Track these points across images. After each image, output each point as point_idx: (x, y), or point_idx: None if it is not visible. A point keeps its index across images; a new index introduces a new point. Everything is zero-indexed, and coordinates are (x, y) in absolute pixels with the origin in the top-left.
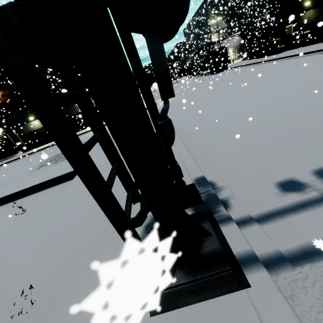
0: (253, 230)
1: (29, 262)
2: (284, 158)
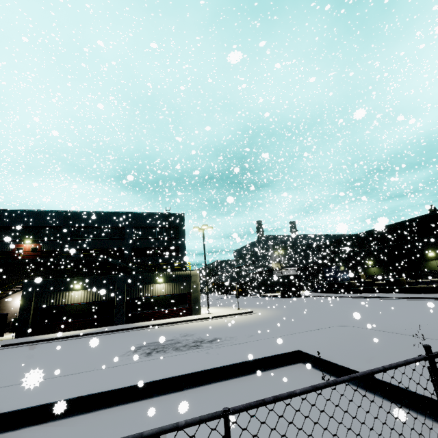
0: None
1: None
2: None
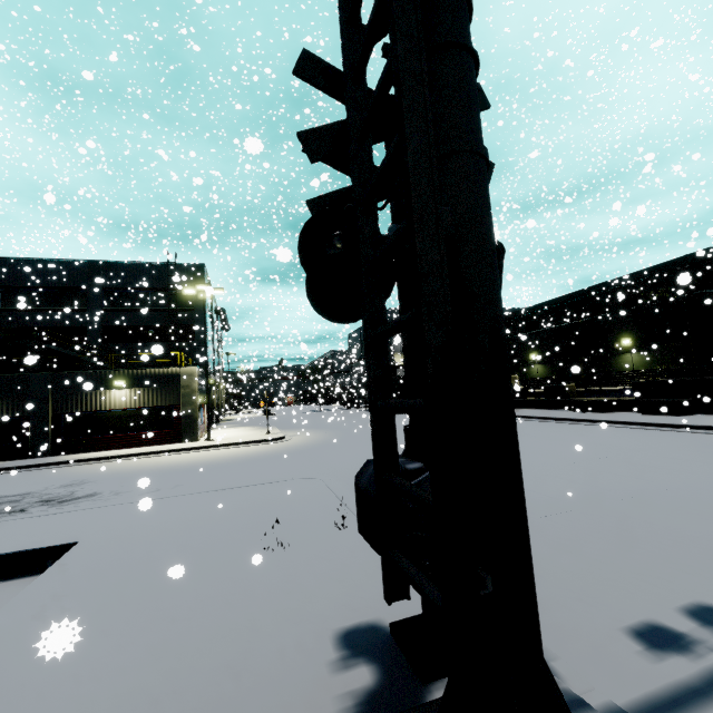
0: None
1: None
2: (611, 577)
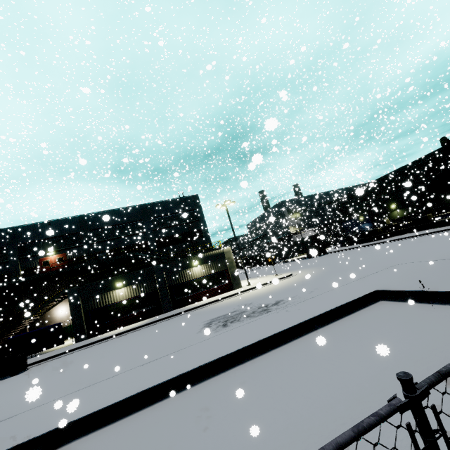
0: None
1: None
2: None
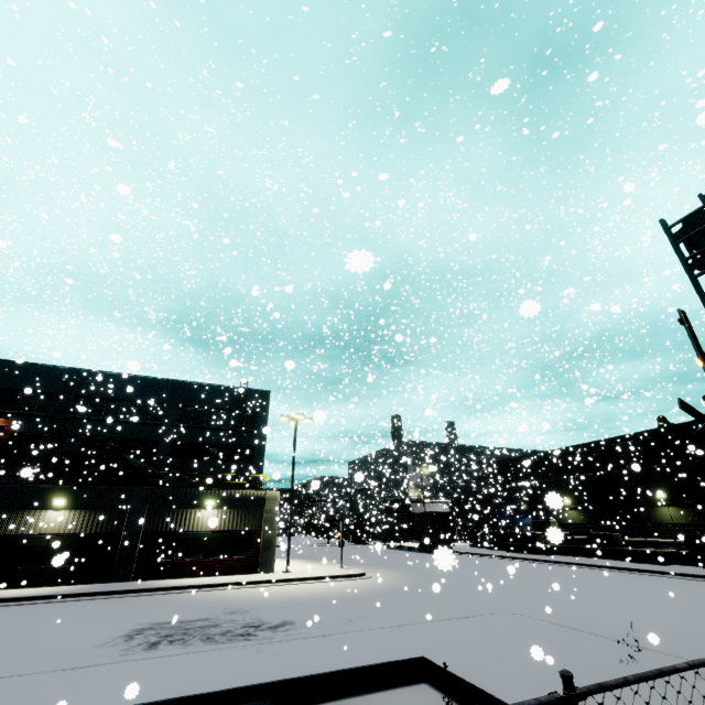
0: None
1: None
2: None
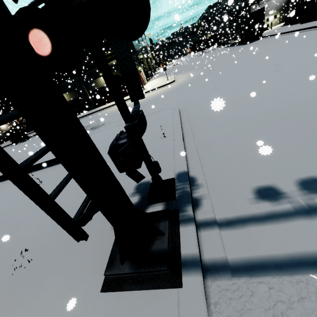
0: (211, 234)
1: (35, 227)
2: (275, 160)
